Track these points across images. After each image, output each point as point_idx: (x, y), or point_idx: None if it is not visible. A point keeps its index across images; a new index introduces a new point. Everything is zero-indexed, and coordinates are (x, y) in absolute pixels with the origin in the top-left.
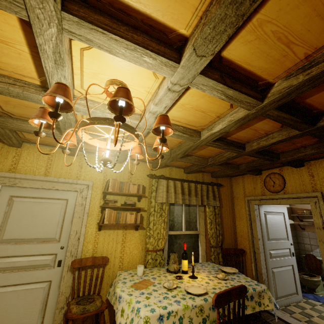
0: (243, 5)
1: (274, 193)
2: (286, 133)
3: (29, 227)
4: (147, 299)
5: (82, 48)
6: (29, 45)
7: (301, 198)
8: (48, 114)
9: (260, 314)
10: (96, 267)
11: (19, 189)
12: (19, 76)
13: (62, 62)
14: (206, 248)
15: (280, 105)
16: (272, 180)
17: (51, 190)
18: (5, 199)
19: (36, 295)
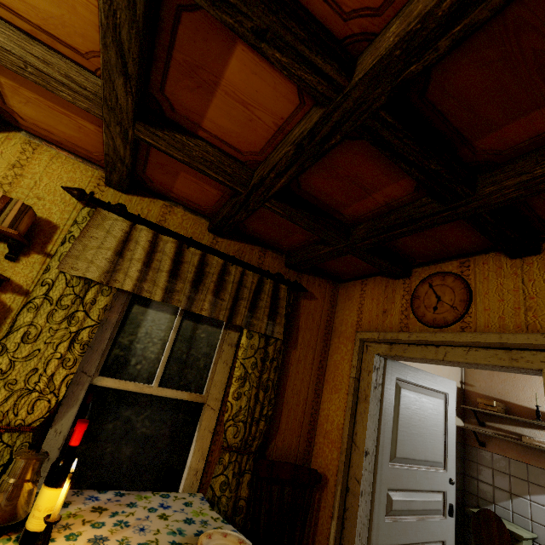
0: None
1: (434, 328)
2: None
3: None
4: None
5: None
6: None
7: (514, 350)
8: None
9: None
10: None
11: None
12: None
13: None
14: (212, 449)
15: None
16: (434, 293)
17: None
18: None
19: None
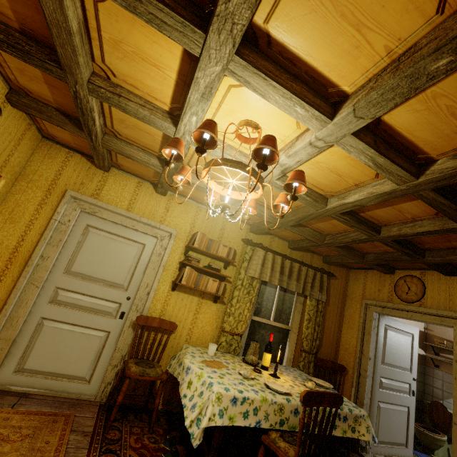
0: (419, 80)
1: (406, 303)
2: (441, 223)
3: (99, 265)
4: (220, 378)
5: (231, 85)
6: (179, 73)
7: (443, 317)
8: (195, 149)
9: (349, 452)
10: (160, 331)
11: (97, 219)
12: (151, 98)
13: (209, 96)
14: (295, 350)
15: (439, 186)
16: (406, 285)
17: (130, 228)
18: (82, 226)
19: (91, 343)
